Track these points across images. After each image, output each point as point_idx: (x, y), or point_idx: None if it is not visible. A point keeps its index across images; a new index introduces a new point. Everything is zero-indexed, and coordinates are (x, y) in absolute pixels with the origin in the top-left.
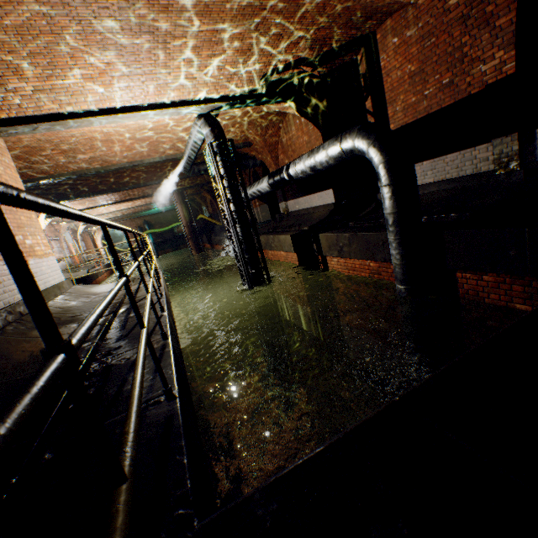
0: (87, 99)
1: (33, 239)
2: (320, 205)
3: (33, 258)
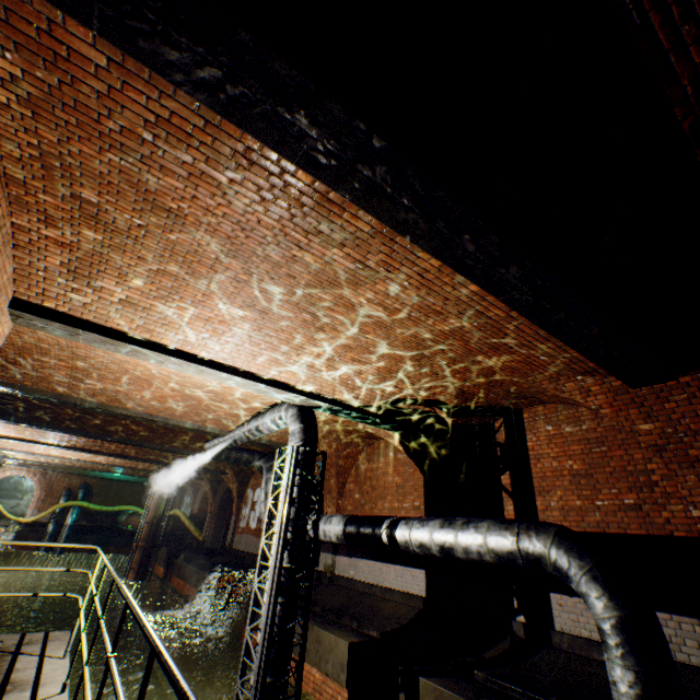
0: (178, 335)
1: None
2: (398, 589)
3: None
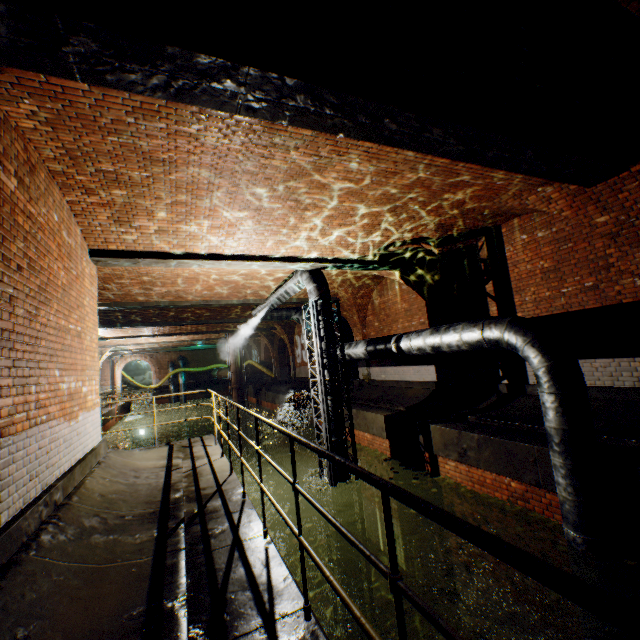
0: (203, 244)
1: (89, 385)
2: (416, 381)
3: (83, 411)
